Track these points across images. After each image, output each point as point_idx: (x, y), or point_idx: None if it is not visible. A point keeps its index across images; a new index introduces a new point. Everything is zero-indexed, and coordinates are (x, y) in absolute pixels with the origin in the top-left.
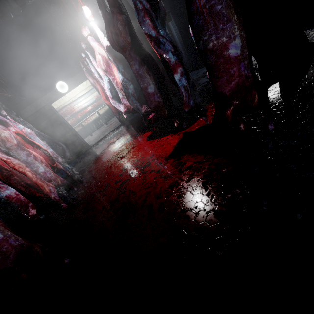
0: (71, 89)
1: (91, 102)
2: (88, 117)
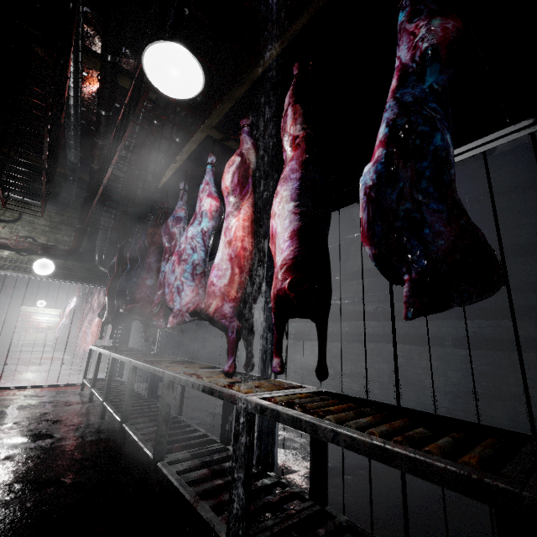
0: (46, 307)
1: (52, 323)
2: (33, 331)
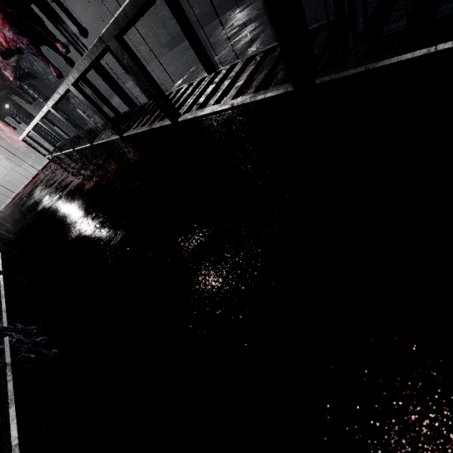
0: None
1: None
2: None
